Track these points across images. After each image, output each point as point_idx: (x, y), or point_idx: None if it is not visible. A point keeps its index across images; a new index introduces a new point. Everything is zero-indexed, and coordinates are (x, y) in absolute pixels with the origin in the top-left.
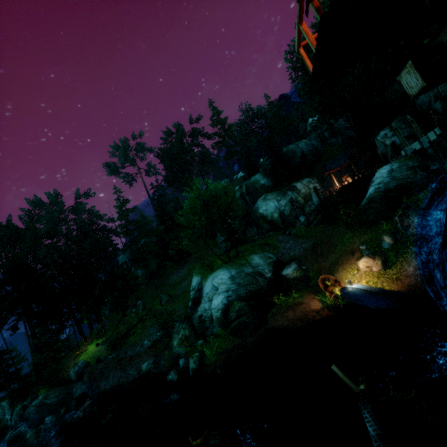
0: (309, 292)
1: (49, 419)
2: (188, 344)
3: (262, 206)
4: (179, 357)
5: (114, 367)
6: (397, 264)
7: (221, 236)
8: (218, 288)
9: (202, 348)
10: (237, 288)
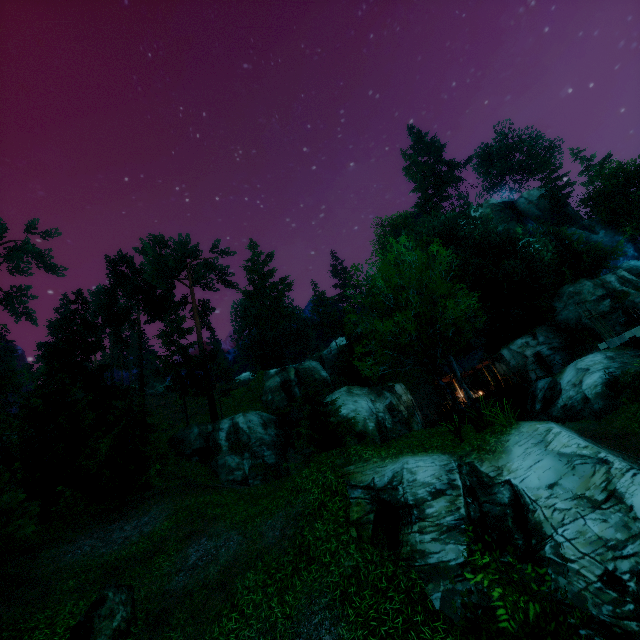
0: None
1: None
2: None
3: (348, 402)
4: None
5: None
6: None
7: (235, 453)
8: (601, 456)
9: None
10: None
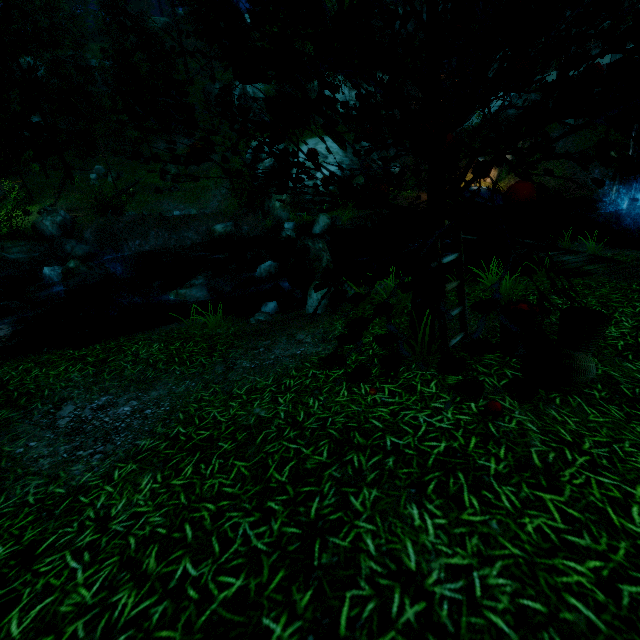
0: (422, 192)
1: (55, 268)
2: (292, 211)
3: None
4: (280, 223)
5: (157, 225)
6: (506, 180)
7: None
8: (328, 156)
9: (308, 218)
10: (351, 165)
